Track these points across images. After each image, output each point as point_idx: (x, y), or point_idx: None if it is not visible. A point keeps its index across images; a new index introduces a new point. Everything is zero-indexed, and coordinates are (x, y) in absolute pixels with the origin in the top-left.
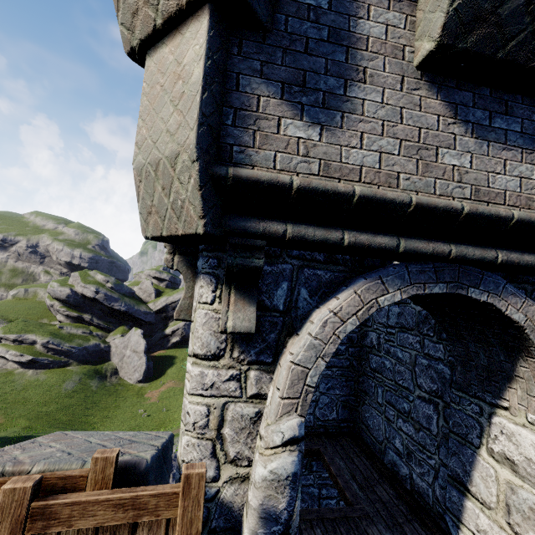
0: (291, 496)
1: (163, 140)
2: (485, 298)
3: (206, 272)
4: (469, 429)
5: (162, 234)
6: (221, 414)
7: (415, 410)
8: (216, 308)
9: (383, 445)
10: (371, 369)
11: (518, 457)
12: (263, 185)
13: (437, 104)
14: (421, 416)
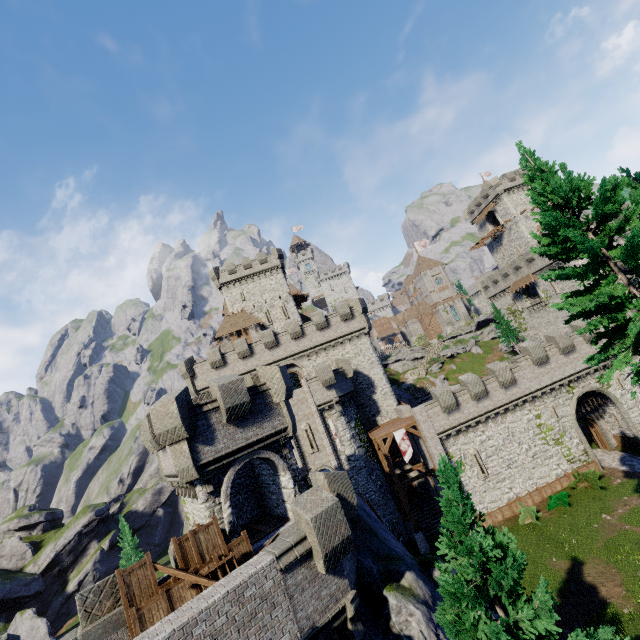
0: (233, 516)
1: (184, 464)
2: (258, 456)
3: (199, 483)
4: (279, 485)
5: (188, 481)
6: (213, 511)
7: (273, 489)
8: (204, 490)
9: (273, 509)
10: (261, 484)
11: (284, 485)
12: (206, 463)
13: (232, 427)
14: (274, 490)
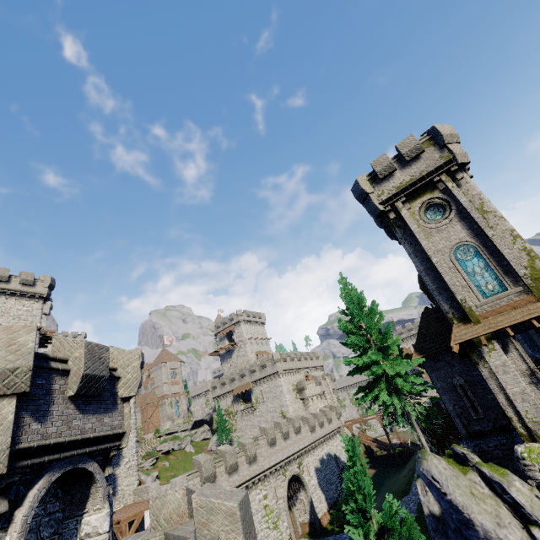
0: None
1: None
2: (83, 466)
3: None
4: (72, 536)
5: None
6: None
7: None
8: None
9: None
10: None
11: (91, 529)
12: (26, 449)
13: (73, 406)
14: None
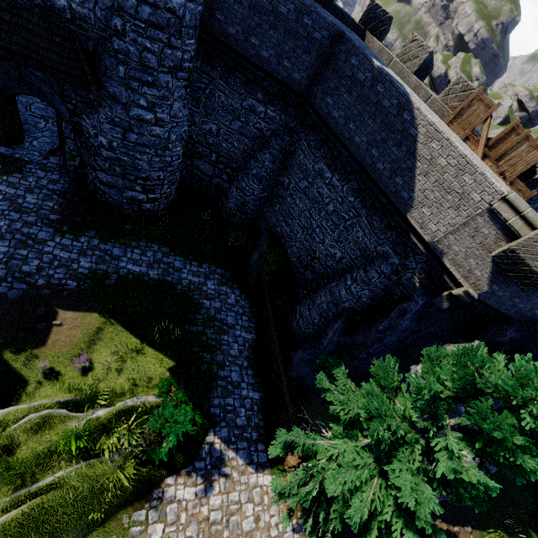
0: None
1: None
2: None
3: None
4: None
5: None
6: None
7: None
8: None
9: None
10: None
11: None
12: None
13: None
14: None
